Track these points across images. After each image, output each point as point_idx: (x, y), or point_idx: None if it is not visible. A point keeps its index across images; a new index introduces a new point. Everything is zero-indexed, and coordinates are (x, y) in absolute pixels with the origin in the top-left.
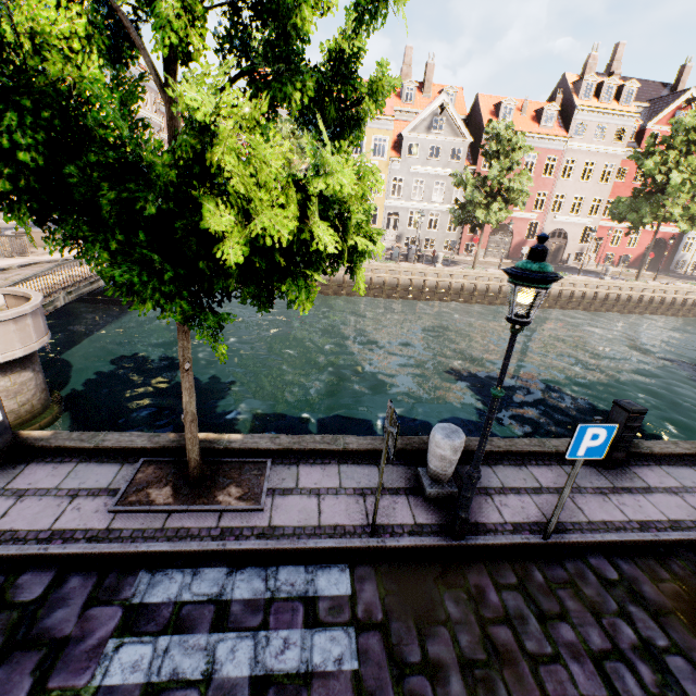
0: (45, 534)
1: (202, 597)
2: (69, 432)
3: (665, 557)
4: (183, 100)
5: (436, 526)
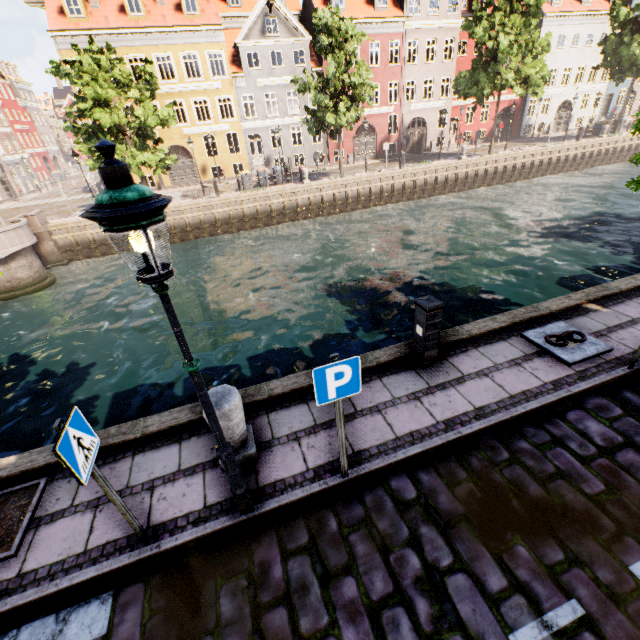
0: None
1: None
2: None
3: (466, 453)
4: None
5: (228, 502)
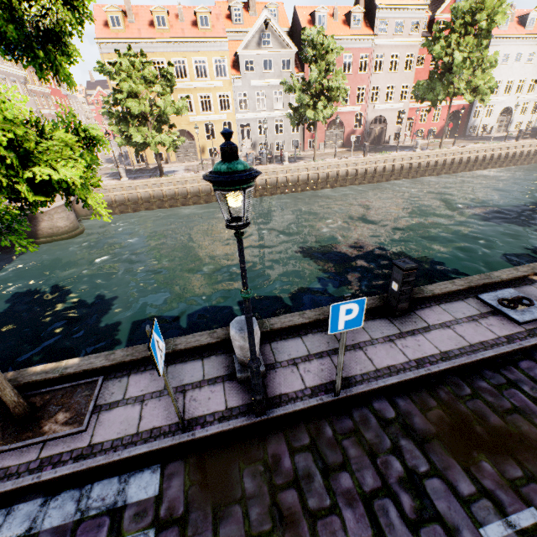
0: None
1: (11, 536)
2: None
3: (435, 386)
4: None
5: (244, 407)
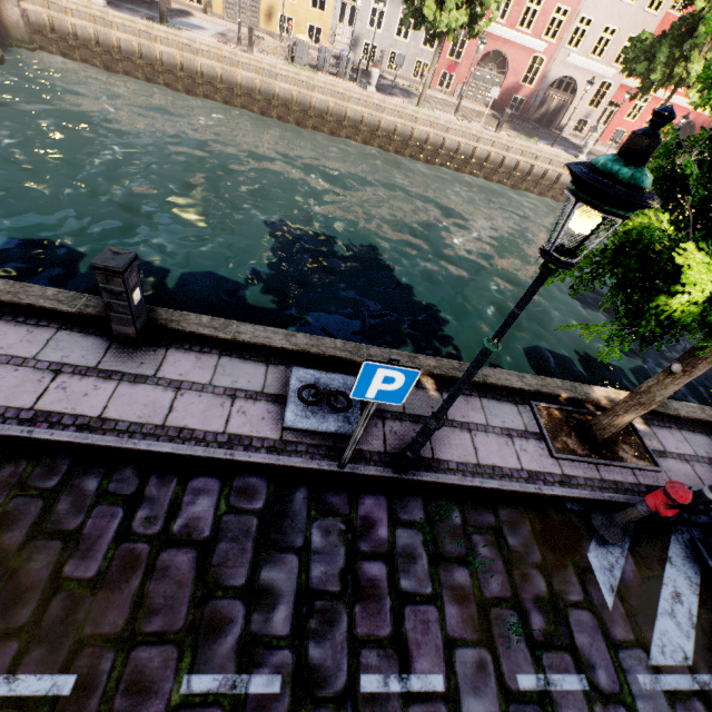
0: None
1: None
2: None
3: (14, 458)
4: None
5: None
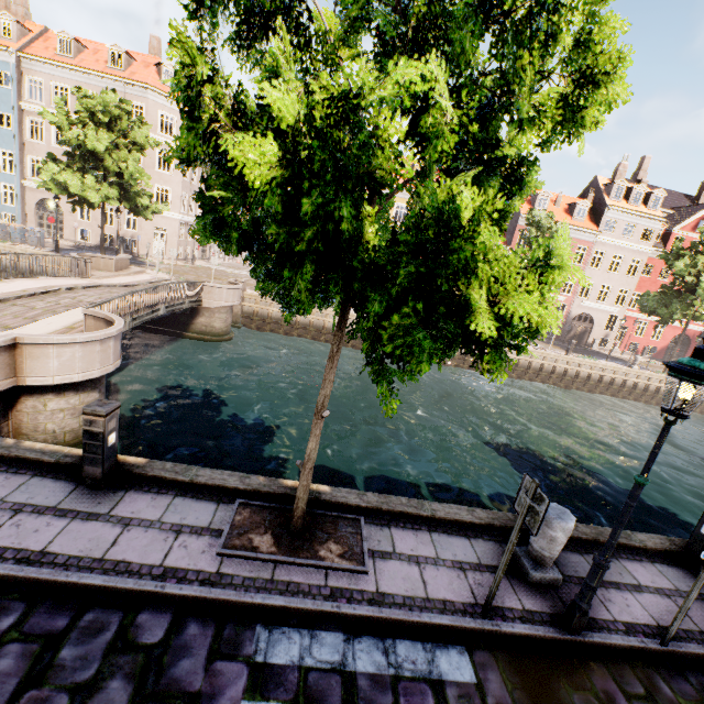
0: (157, 570)
1: (325, 664)
2: (162, 462)
3: None
4: (444, 194)
5: (546, 615)
